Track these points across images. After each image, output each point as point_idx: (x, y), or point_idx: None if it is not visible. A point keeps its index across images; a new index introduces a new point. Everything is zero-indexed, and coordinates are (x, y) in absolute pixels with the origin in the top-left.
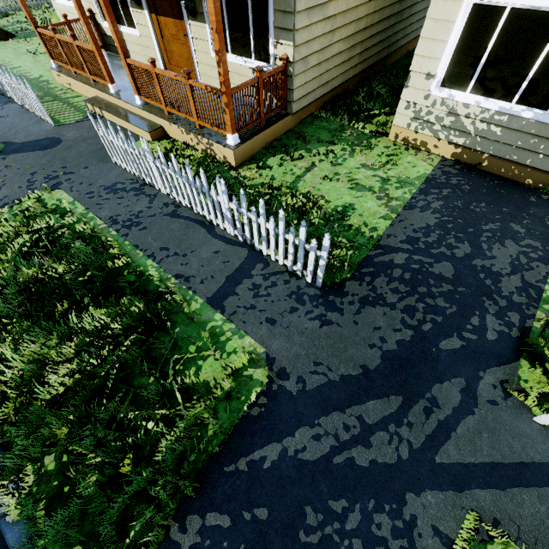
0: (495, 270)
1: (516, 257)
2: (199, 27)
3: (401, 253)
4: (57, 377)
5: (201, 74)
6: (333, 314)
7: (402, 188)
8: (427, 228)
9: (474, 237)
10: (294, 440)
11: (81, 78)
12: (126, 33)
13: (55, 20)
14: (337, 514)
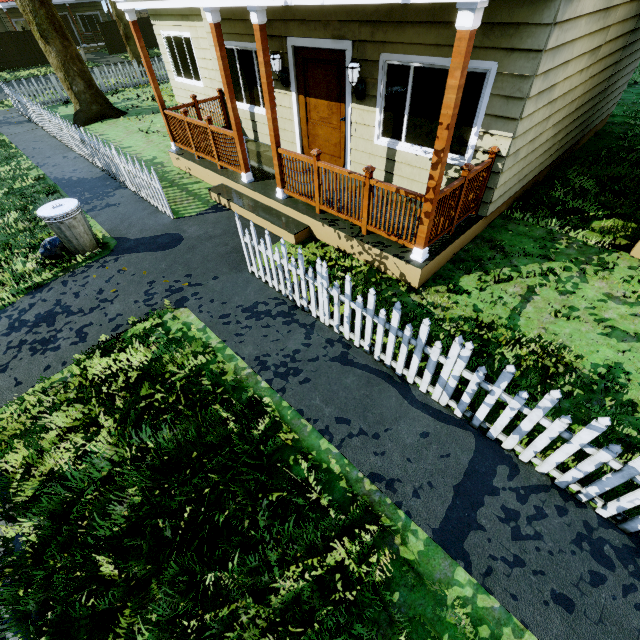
0: None
1: None
2: (365, 110)
3: None
4: None
5: (352, 161)
6: None
7: None
8: None
9: None
10: None
11: (206, 163)
12: (260, 114)
13: (166, 96)
14: None
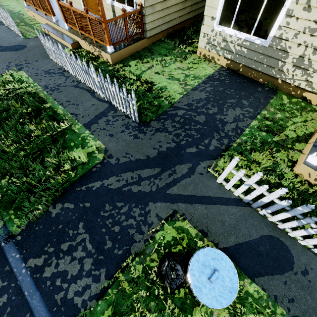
0: (225, 120)
1: (238, 115)
2: None
3: (182, 110)
4: (9, 150)
5: None
6: (141, 134)
7: (194, 80)
8: (199, 100)
9: (221, 105)
10: (108, 181)
11: (39, 13)
12: None
13: None
14: (118, 207)
